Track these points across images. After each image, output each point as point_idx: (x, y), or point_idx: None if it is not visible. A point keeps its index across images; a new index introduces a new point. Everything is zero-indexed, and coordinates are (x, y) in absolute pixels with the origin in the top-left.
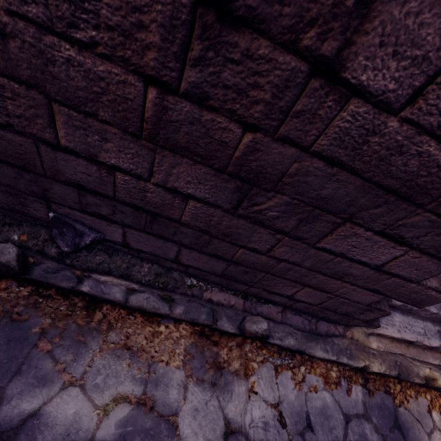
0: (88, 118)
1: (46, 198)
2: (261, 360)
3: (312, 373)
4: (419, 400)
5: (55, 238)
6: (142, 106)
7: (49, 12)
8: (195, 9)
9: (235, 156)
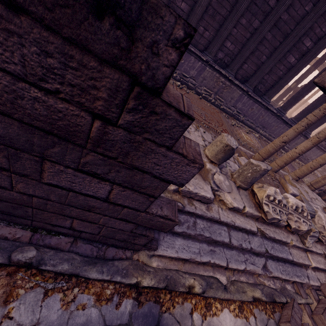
0: None
1: None
2: (32, 285)
3: (86, 293)
4: (184, 305)
5: None
6: None
7: None
8: None
9: None
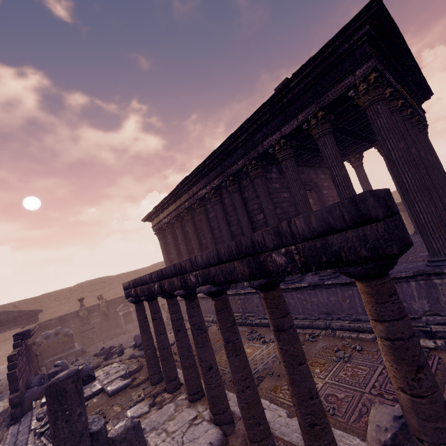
0: None
1: None
2: None
3: None
4: None
5: None
6: None
7: None
8: None
9: None
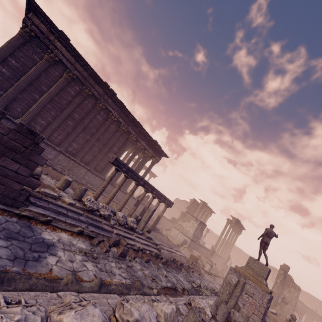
0: None
1: None
2: None
3: None
4: (43, 226)
5: None
6: None
7: None
8: None
9: None
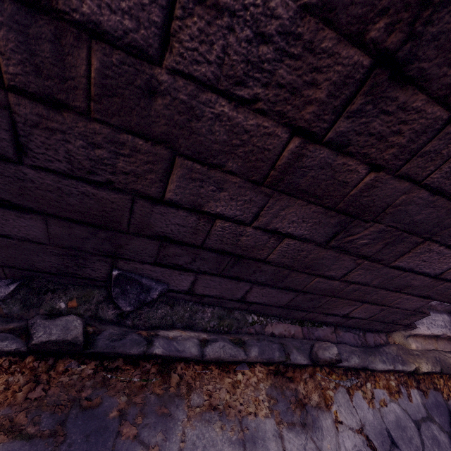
0: (212, 169)
1: (115, 256)
2: (333, 386)
3: (377, 388)
4: None
5: (115, 298)
6: (277, 155)
7: (220, 71)
8: (371, 70)
9: (350, 194)
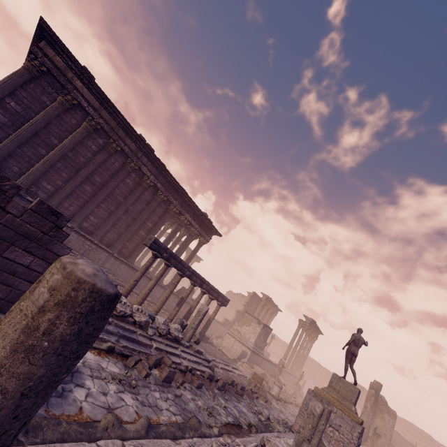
0: None
1: None
2: None
3: None
4: None
5: None
6: None
7: None
8: None
9: None
